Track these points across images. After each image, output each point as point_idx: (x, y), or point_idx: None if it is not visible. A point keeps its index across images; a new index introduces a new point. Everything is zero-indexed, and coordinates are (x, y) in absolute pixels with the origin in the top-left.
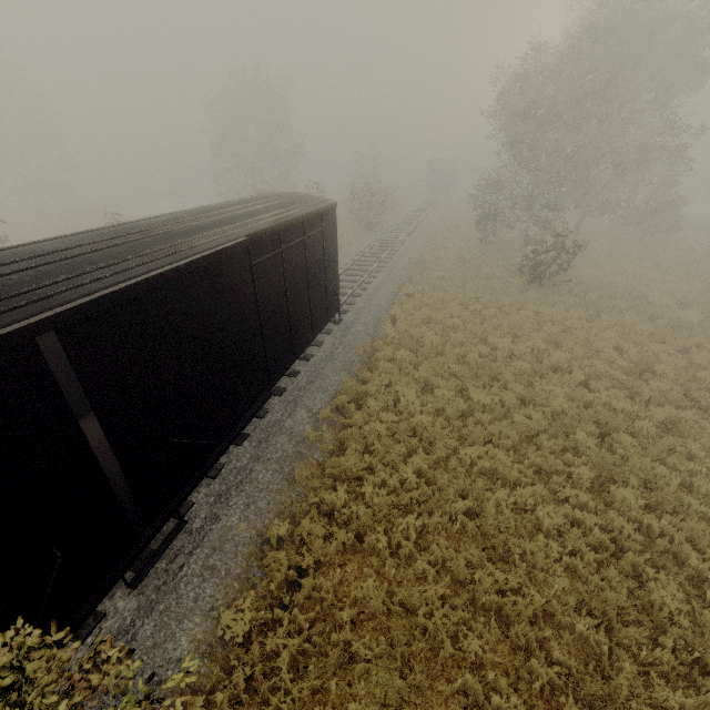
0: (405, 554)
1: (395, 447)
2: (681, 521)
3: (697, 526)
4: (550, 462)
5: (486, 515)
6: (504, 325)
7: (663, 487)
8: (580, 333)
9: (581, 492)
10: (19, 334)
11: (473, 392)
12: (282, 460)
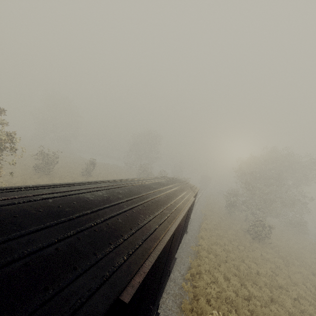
0: None
1: (221, 306)
2: None
3: None
4: None
5: None
6: (249, 256)
7: None
8: (285, 271)
9: None
10: (182, 218)
11: (250, 286)
12: (174, 295)
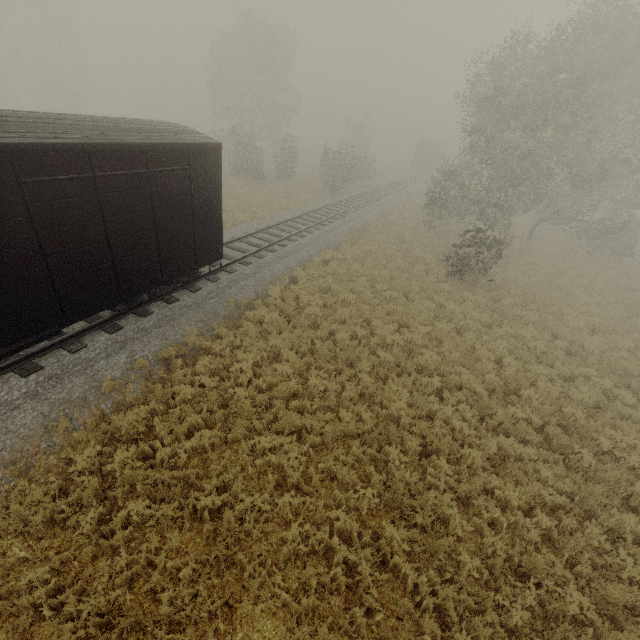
0: (110, 544)
1: (192, 416)
2: (451, 579)
3: (451, 596)
4: (344, 472)
5: (224, 520)
6: (399, 311)
7: (452, 532)
8: (469, 336)
9: (348, 518)
10: None
11: (307, 374)
12: (58, 403)
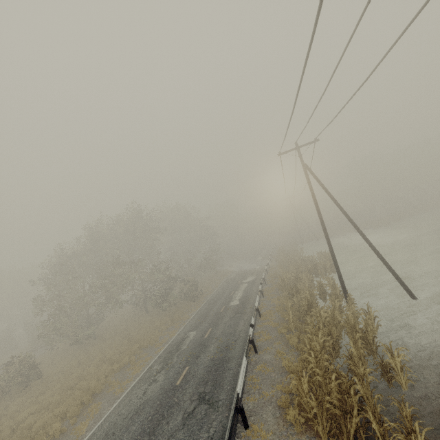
0: None
1: None
2: None
3: None
4: None
5: None
6: None
7: None
8: None
9: None
10: None
11: None
12: None
